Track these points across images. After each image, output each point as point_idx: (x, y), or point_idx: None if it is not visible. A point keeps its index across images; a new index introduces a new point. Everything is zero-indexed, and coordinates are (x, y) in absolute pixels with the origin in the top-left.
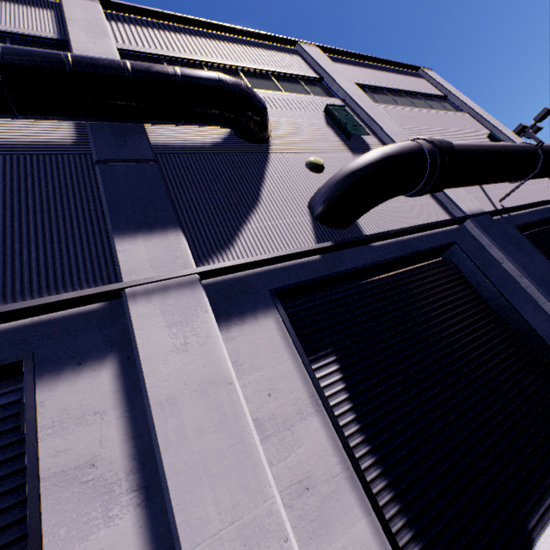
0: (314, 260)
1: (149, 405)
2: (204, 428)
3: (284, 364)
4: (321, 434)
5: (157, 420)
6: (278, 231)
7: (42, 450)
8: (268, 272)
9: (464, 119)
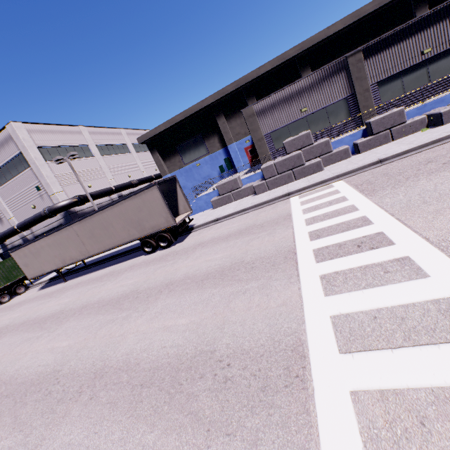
0: (1, 249)
1: None
2: None
3: None
4: None
5: None
6: None
7: None
8: None
9: (29, 174)
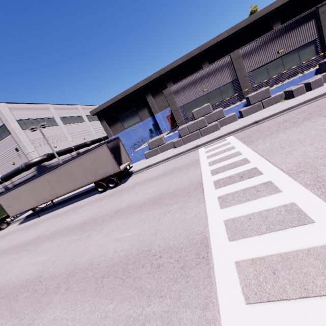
0: None
1: None
2: None
3: None
4: None
5: None
6: None
7: None
8: None
9: (10, 140)
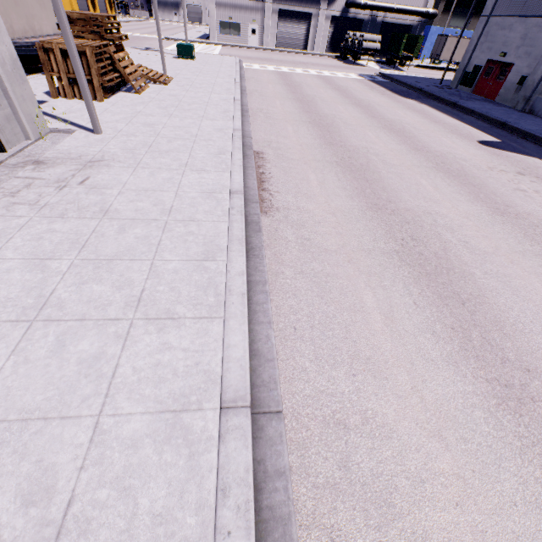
0: (339, 13)
1: (318, 23)
2: (320, 27)
3: (328, 25)
4: (327, 34)
5: (318, 25)
6: (338, 5)
7: (311, 22)
8: (333, 13)
9: None
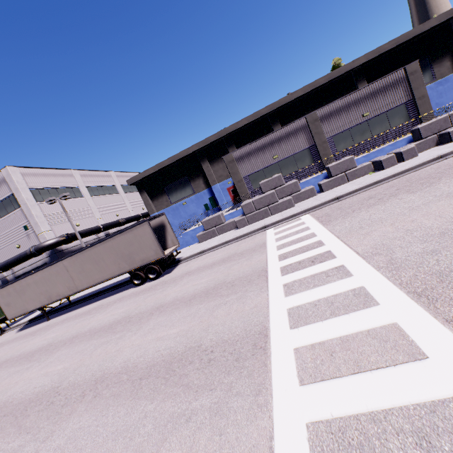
0: None
1: None
2: None
3: None
4: None
5: None
6: None
7: None
8: None
9: (18, 215)
